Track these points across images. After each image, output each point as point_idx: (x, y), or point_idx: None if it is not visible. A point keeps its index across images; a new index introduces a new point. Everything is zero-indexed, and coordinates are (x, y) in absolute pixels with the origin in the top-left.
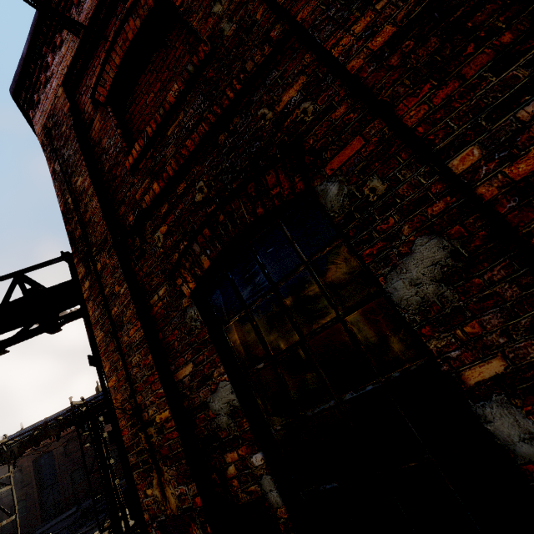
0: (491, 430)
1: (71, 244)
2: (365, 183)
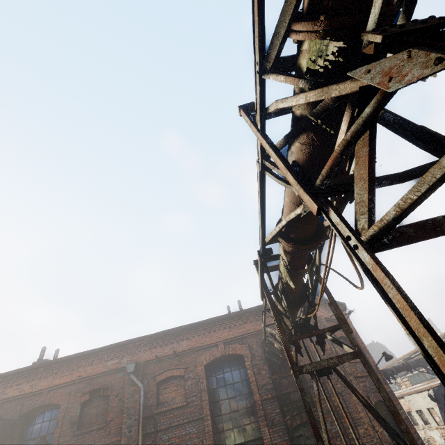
0: None
1: None
2: None
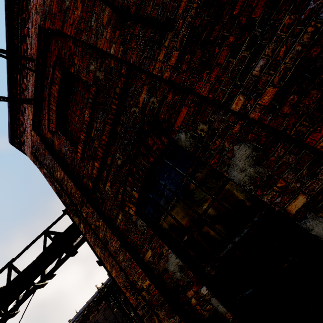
0: (314, 234)
1: (66, 208)
2: (196, 128)
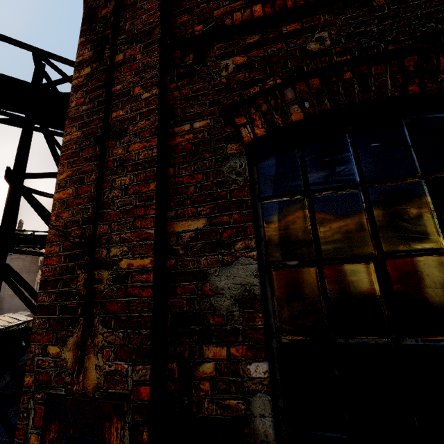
0: None
1: (84, 20)
2: None
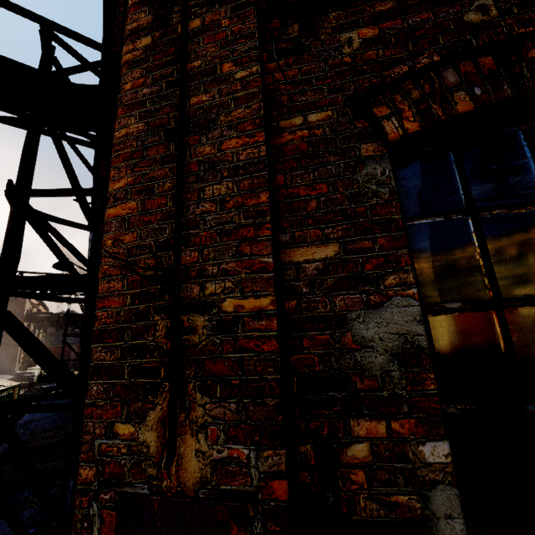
0: None
1: None
2: None
